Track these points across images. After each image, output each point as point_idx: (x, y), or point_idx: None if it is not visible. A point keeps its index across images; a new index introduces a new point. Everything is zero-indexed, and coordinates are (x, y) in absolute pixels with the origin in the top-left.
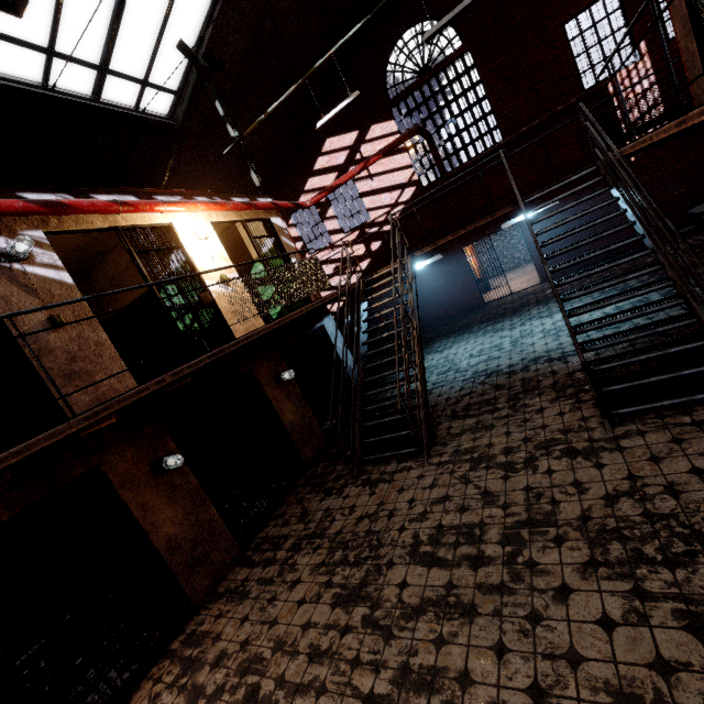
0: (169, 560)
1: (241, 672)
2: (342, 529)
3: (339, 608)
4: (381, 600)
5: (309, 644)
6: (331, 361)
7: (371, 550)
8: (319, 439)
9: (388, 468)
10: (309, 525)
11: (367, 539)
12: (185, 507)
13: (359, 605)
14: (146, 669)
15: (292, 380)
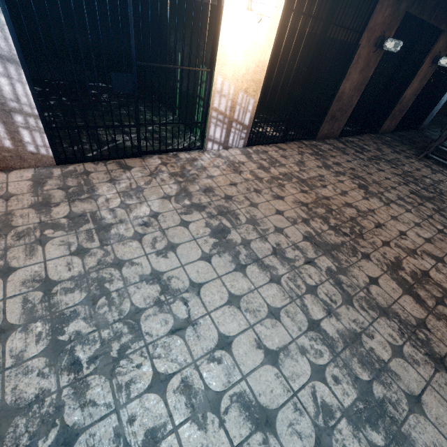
0: (333, 103)
1: (354, 176)
2: (412, 172)
3: (415, 196)
4: (445, 210)
5: (397, 194)
6: (445, 84)
7: (436, 192)
8: (394, 124)
9: (446, 171)
10: (385, 156)
11: (432, 187)
12: (358, 83)
13: (429, 203)
14: (292, 139)
15: (434, 69)
